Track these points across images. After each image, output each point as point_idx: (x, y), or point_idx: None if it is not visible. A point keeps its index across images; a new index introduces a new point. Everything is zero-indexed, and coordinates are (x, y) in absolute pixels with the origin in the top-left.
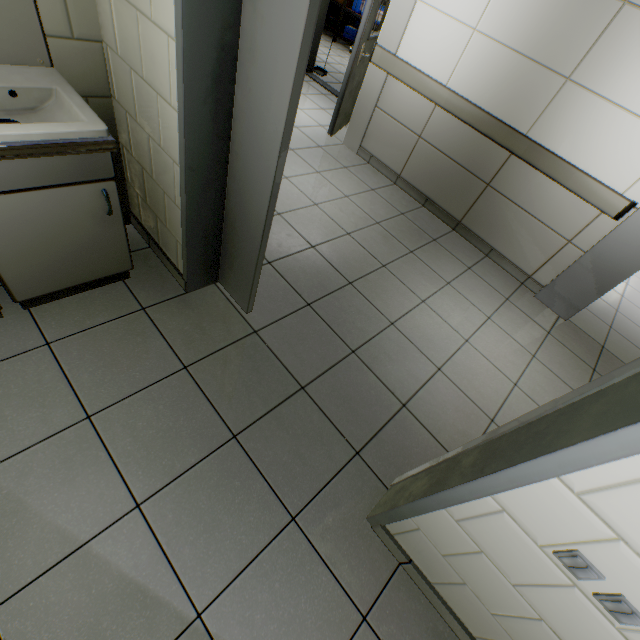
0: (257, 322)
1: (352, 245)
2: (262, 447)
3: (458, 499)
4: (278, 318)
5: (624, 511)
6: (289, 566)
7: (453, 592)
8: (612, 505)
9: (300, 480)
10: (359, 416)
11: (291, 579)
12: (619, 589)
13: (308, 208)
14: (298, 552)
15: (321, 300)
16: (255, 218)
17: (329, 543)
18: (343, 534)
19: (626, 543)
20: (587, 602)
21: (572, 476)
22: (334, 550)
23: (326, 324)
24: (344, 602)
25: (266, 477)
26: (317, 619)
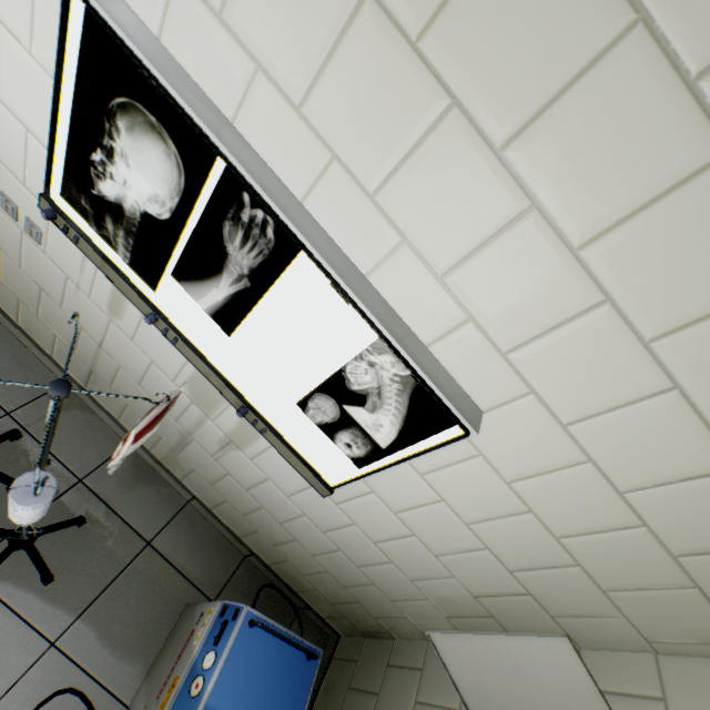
0: None
1: None
2: None
3: None
4: None
5: None
6: None
7: (25, 319)
8: None
9: None
10: None
11: None
12: (26, 213)
13: None
14: None
15: None
16: None
17: None
18: None
19: (3, 163)
20: (33, 243)
21: None
22: None
23: None
24: None
25: None
26: None
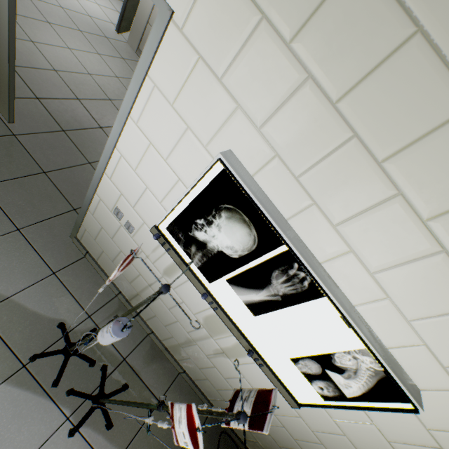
0: (17, 130)
1: (111, 107)
2: (4, 195)
3: (89, 201)
4: (36, 132)
5: (119, 181)
6: (10, 248)
7: (103, 260)
8: (117, 180)
9: (29, 214)
10: (82, 194)
11: (9, 253)
12: (128, 218)
13: (82, 74)
14: (18, 244)
15: (75, 131)
16: (3, 50)
17: (41, 243)
18: (52, 241)
19: (123, 195)
20: (125, 231)
21: (108, 171)
22: (44, 246)
23: (74, 145)
24: (43, 266)
25: (3, 209)
26: (23, 270)
